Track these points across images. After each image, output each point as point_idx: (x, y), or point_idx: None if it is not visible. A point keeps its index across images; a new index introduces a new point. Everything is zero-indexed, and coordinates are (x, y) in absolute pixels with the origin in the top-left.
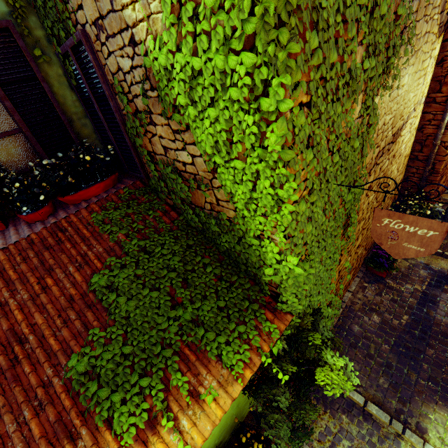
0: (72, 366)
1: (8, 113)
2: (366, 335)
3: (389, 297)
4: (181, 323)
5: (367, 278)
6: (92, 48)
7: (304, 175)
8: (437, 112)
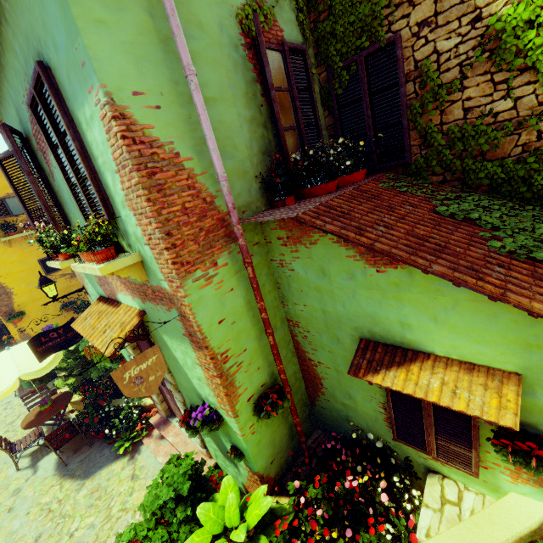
0: (497, 248)
1: (293, 112)
2: None
3: None
4: None
5: None
6: (401, 46)
7: None
8: None
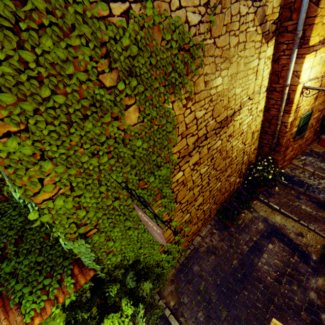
0: None
1: None
2: (201, 274)
3: (229, 243)
4: (1, 274)
5: (218, 225)
6: None
7: (54, 179)
8: (277, 98)
